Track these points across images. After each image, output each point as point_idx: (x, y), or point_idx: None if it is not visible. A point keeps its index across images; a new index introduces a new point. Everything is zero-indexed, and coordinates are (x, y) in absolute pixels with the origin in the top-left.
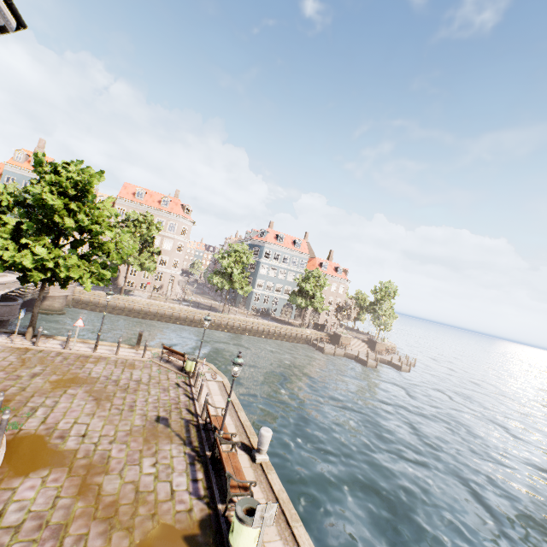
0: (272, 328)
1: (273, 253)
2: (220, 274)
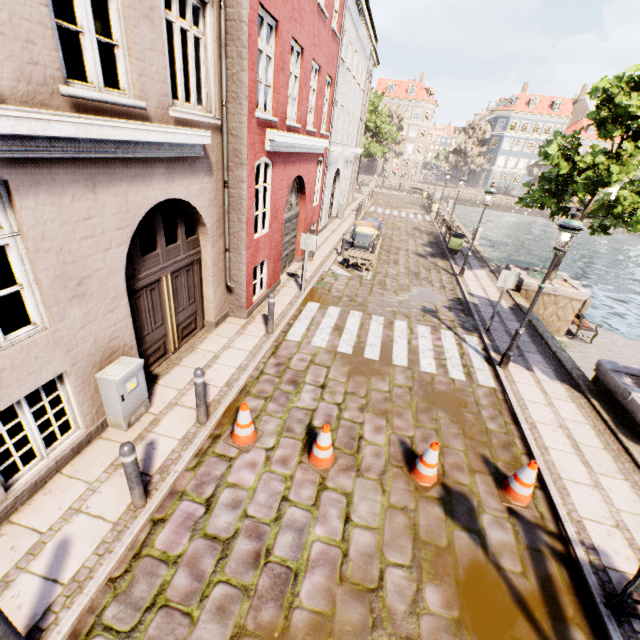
0: (502, 201)
1: (521, 123)
2: (456, 153)
